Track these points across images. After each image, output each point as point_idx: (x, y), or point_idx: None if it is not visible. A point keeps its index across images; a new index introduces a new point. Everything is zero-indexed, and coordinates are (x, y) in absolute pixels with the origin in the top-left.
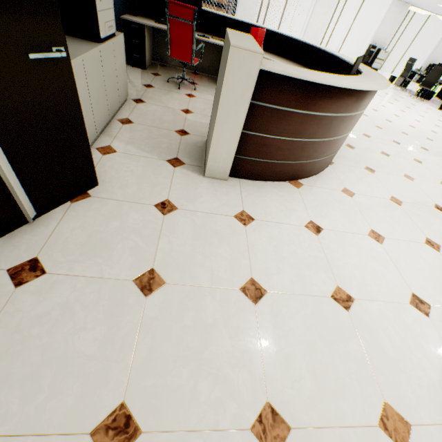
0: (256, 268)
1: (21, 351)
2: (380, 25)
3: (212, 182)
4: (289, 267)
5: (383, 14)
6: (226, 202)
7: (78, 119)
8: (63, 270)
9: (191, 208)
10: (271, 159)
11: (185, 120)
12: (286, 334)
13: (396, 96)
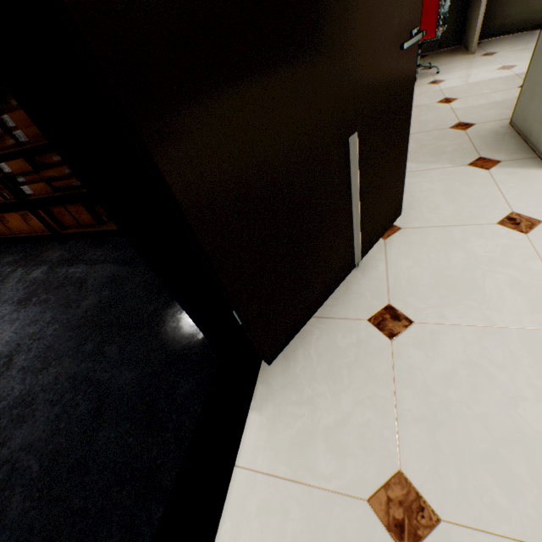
0: None
1: (453, 421)
2: None
3: None
4: None
5: None
6: None
7: (406, 126)
8: (432, 318)
9: None
10: None
11: (453, 111)
12: None
13: None
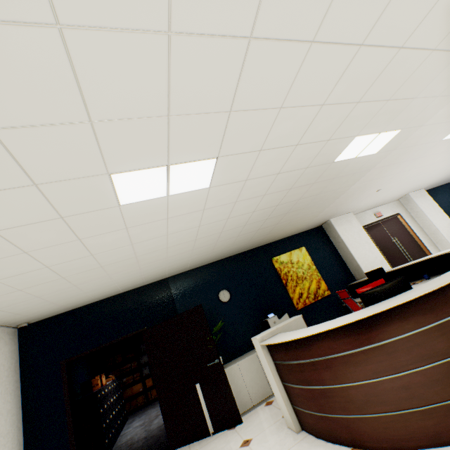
0: None
1: None
2: None
3: (286, 432)
4: None
5: None
6: None
7: (226, 383)
8: None
9: (253, 447)
10: (310, 409)
11: None
12: None
13: None
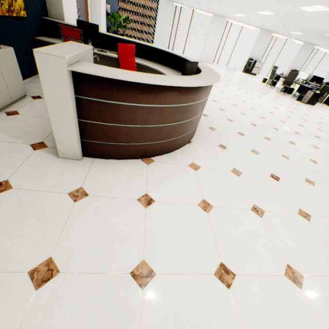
0: (61, 246)
1: None
2: (254, 45)
3: (64, 162)
4: (99, 243)
5: (255, 38)
6: (68, 180)
7: None
8: None
9: (27, 187)
10: (116, 141)
11: None
12: (54, 325)
13: (265, 91)
